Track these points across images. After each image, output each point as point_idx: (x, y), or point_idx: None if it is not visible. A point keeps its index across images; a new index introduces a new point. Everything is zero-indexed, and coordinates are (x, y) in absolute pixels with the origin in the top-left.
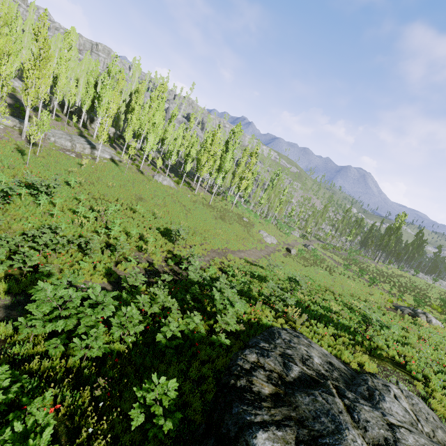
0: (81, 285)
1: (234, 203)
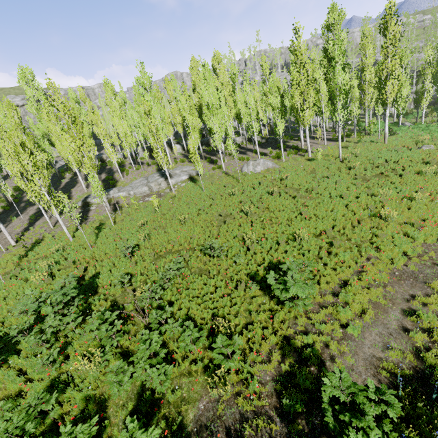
0: None
1: (386, 132)
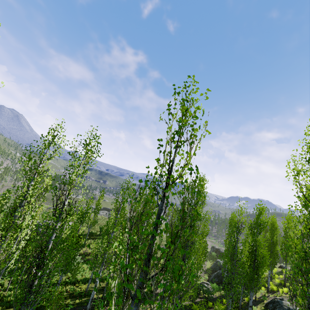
0: None
1: None
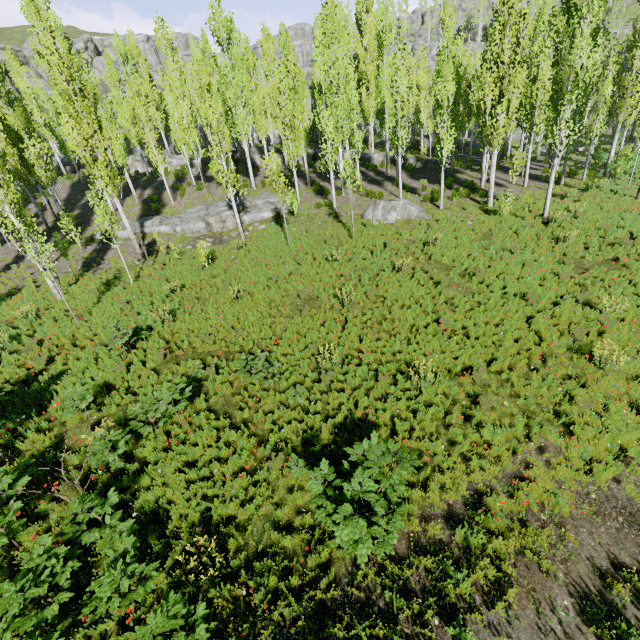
0: None
1: None
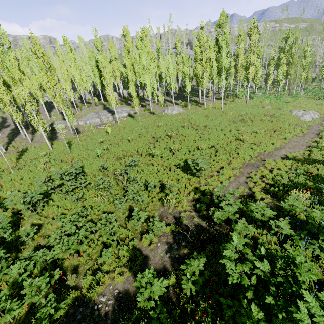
0: (100, 298)
1: (247, 96)
